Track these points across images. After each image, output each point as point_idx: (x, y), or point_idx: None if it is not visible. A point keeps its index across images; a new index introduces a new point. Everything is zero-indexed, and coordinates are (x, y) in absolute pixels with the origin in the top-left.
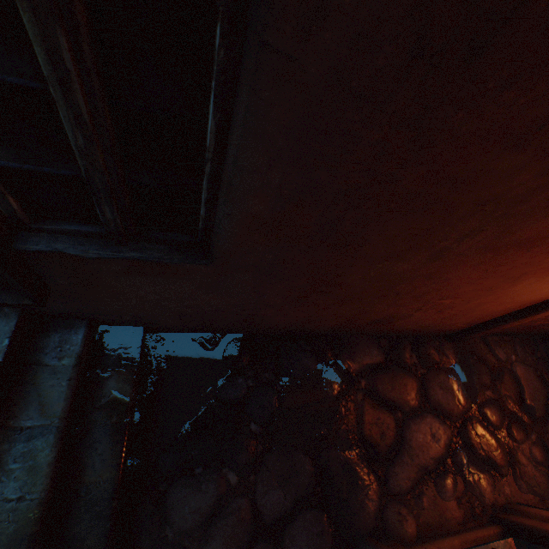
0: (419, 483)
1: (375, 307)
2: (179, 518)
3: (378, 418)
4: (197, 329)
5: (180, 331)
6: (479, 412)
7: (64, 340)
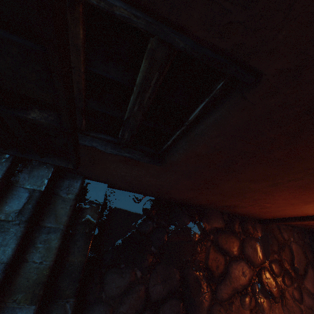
0: (232, 297)
1: (229, 200)
2: (109, 289)
3: (216, 257)
4: (133, 191)
5: (124, 190)
6: (269, 265)
7: (71, 185)
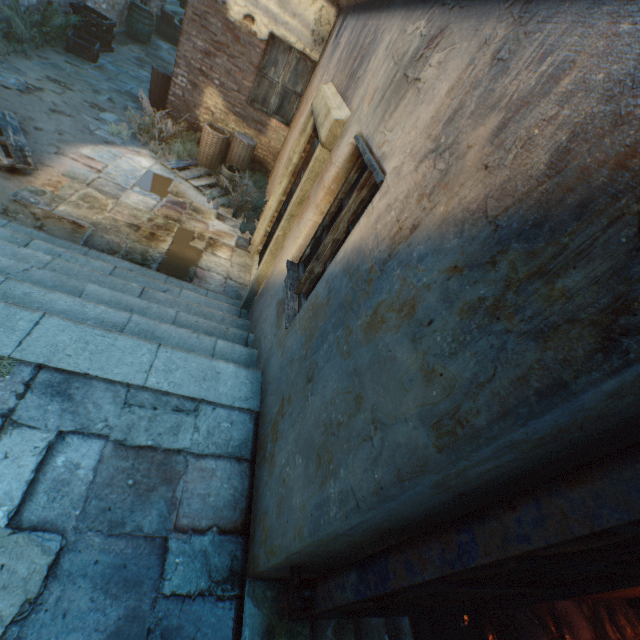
0: None
1: None
2: None
3: None
4: None
5: None
6: None
7: (397, 627)
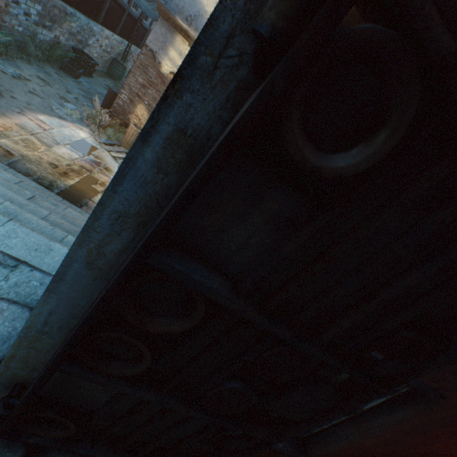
0: None
1: None
2: None
3: None
4: None
5: None
6: None
7: None
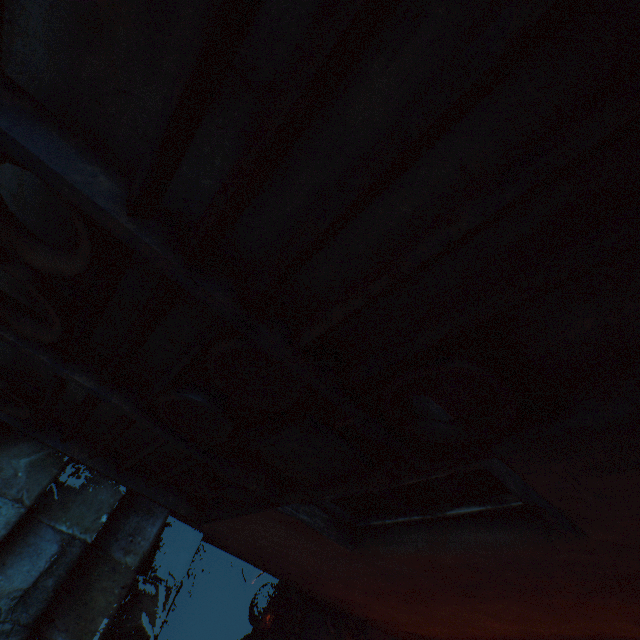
0: None
1: (431, 626)
2: None
3: None
4: (245, 557)
5: (226, 549)
6: None
7: (139, 528)
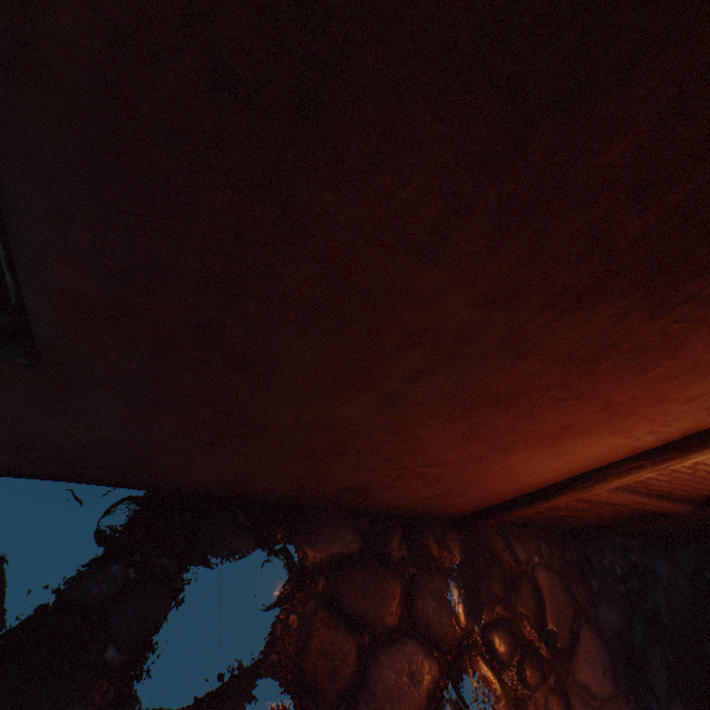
0: None
1: (336, 468)
2: None
3: (333, 643)
4: (62, 476)
5: (32, 476)
6: (484, 638)
7: None
